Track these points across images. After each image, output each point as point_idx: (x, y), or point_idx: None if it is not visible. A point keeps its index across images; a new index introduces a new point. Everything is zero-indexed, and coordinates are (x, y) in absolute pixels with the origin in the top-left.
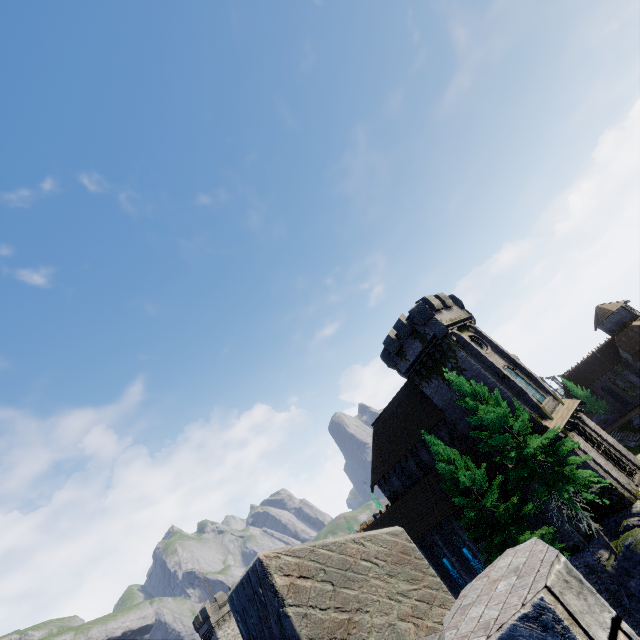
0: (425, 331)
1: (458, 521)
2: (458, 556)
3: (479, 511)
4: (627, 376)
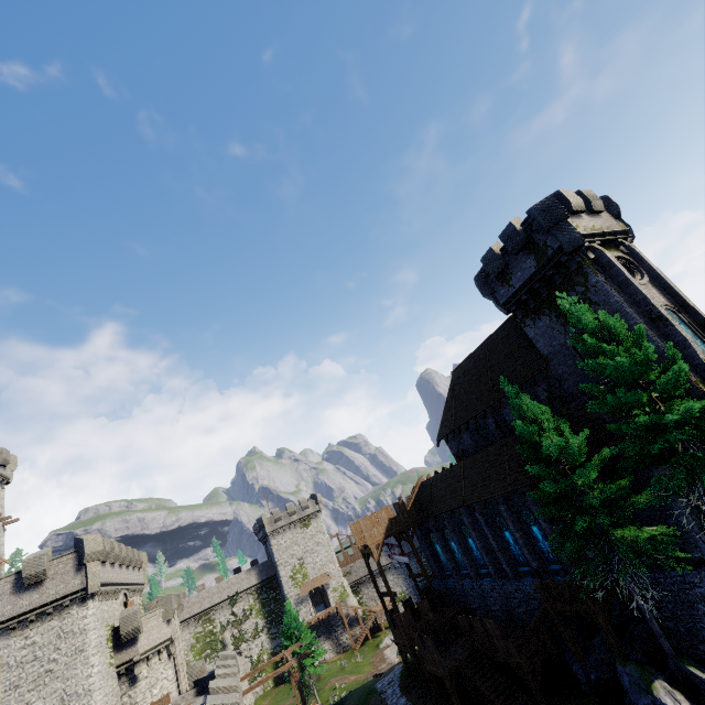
0: (546, 242)
1: (531, 494)
2: (524, 533)
3: (565, 488)
4: None
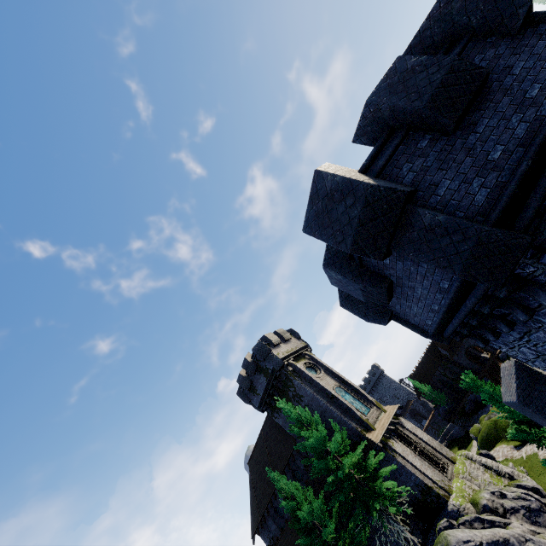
0: (266, 366)
1: None
2: None
3: None
4: (452, 368)
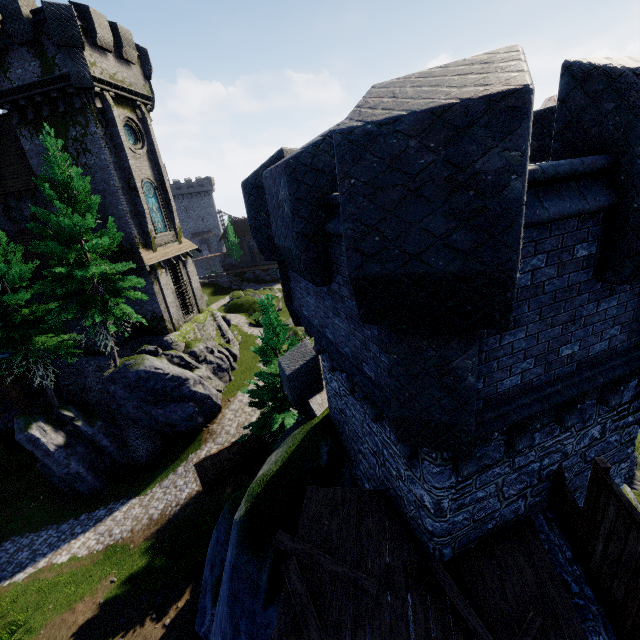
0: (56, 58)
1: None
2: None
3: None
4: None
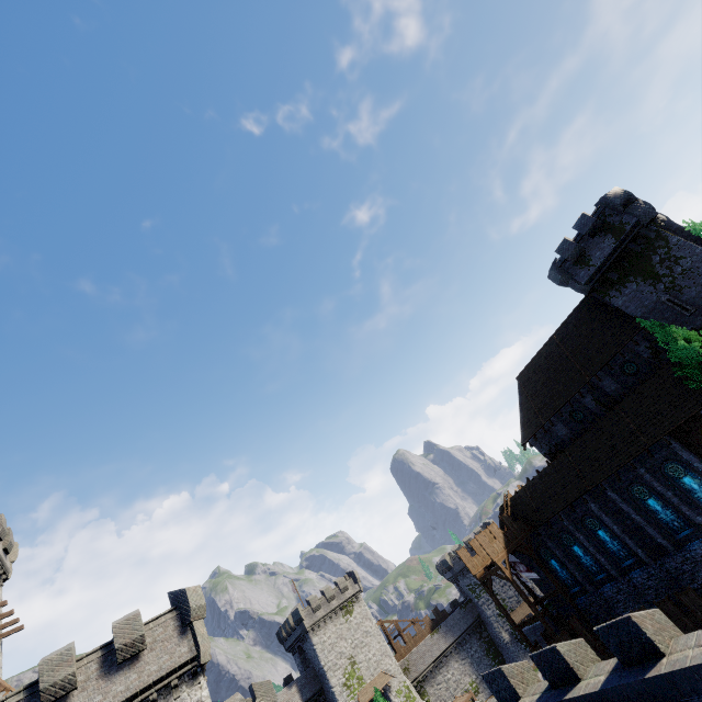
0: (622, 221)
1: None
2: (675, 490)
3: None
4: None
